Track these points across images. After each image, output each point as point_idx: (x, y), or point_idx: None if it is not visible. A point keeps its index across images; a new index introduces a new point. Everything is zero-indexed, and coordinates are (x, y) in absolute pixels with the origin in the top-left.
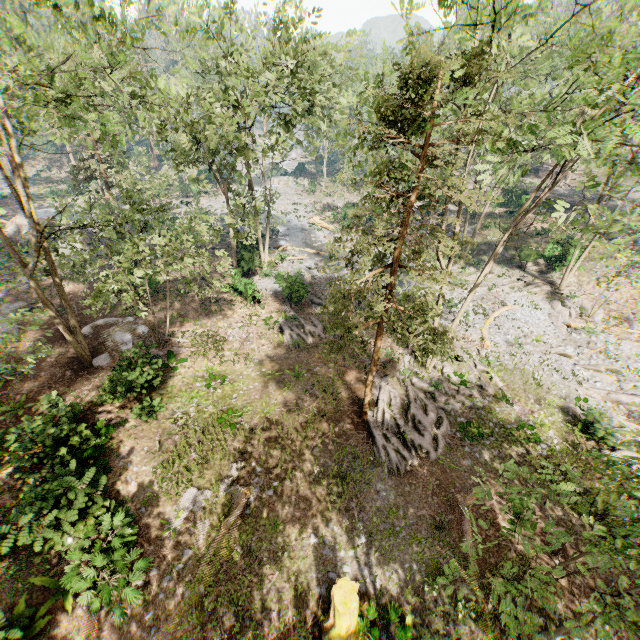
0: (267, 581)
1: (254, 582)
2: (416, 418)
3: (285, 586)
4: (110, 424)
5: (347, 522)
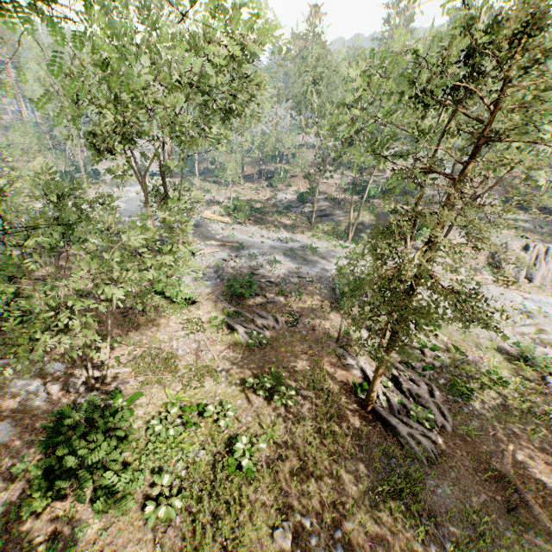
0: None
1: None
2: (413, 392)
3: None
4: (68, 549)
5: (437, 548)
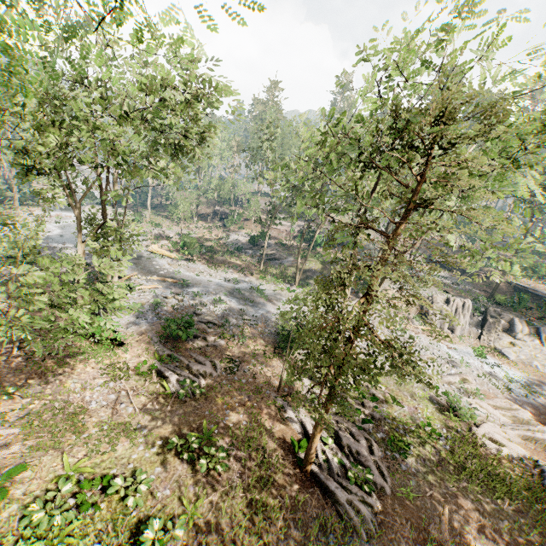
0: None
1: None
2: (352, 449)
3: None
4: None
5: None
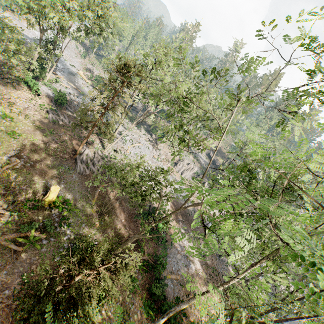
0: (22, 186)
1: (17, 185)
2: (94, 162)
3: (29, 189)
4: None
5: (58, 180)
